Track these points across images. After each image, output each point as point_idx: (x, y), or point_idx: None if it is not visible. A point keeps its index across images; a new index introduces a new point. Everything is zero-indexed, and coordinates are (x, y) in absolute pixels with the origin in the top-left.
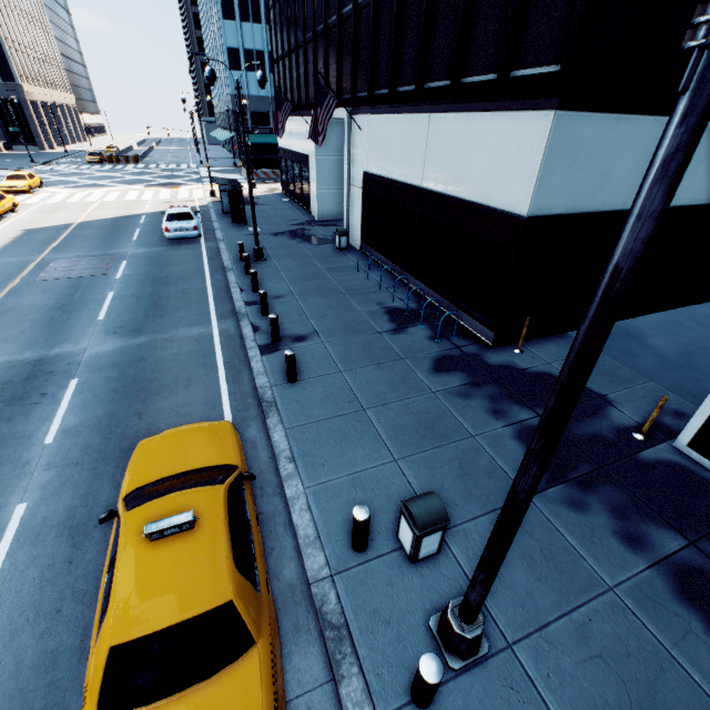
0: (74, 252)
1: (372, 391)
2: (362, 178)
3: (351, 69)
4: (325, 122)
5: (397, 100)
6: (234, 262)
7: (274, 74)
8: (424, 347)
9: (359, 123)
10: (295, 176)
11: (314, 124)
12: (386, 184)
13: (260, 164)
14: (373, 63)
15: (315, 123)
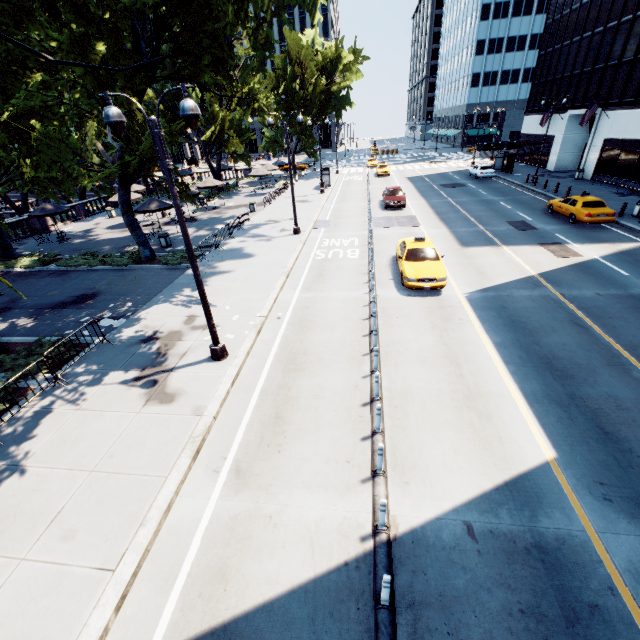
0: (441, 182)
1: (614, 204)
2: (602, 141)
3: (608, 90)
4: (589, 116)
5: (638, 104)
6: (522, 183)
7: (531, 91)
8: (636, 199)
9: (607, 115)
10: (534, 150)
11: (583, 118)
12: (620, 142)
13: (490, 147)
14: (625, 88)
15: (584, 118)
